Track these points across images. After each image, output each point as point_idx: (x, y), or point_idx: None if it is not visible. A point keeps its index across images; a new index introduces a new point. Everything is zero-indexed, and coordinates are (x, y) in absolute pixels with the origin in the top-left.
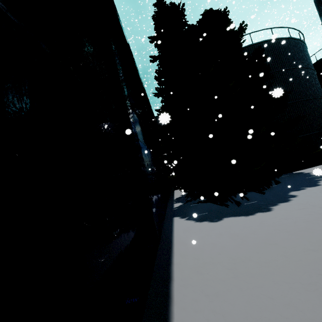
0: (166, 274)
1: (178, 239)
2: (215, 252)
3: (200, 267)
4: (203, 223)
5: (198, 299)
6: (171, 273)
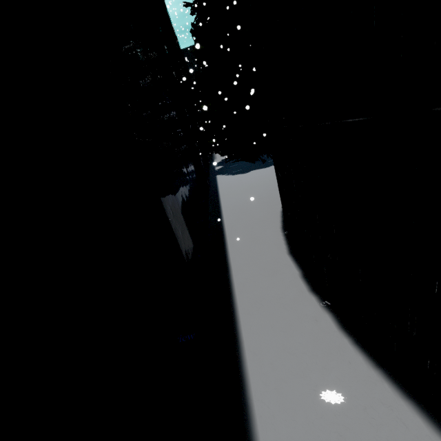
0: (216, 194)
1: (221, 184)
2: (240, 184)
3: (232, 189)
4: (237, 175)
5: (230, 195)
6: (218, 193)
